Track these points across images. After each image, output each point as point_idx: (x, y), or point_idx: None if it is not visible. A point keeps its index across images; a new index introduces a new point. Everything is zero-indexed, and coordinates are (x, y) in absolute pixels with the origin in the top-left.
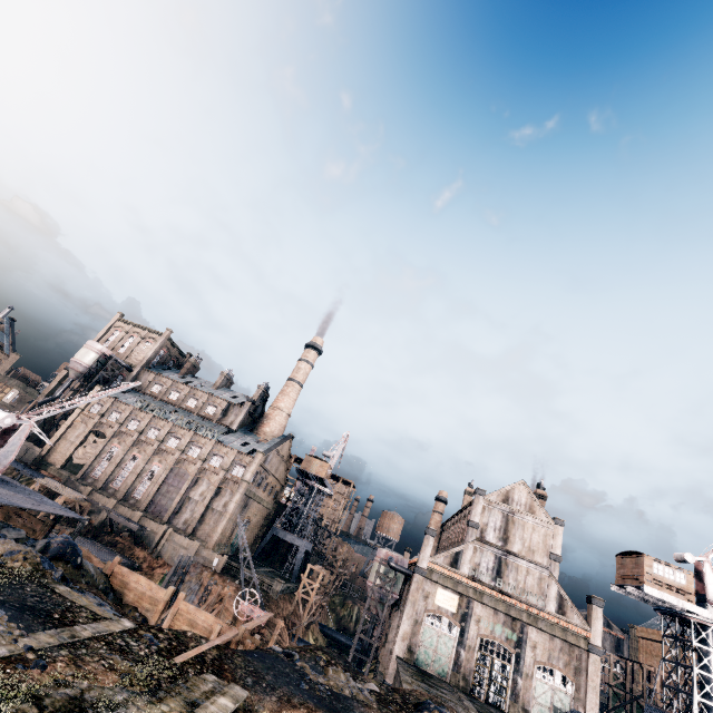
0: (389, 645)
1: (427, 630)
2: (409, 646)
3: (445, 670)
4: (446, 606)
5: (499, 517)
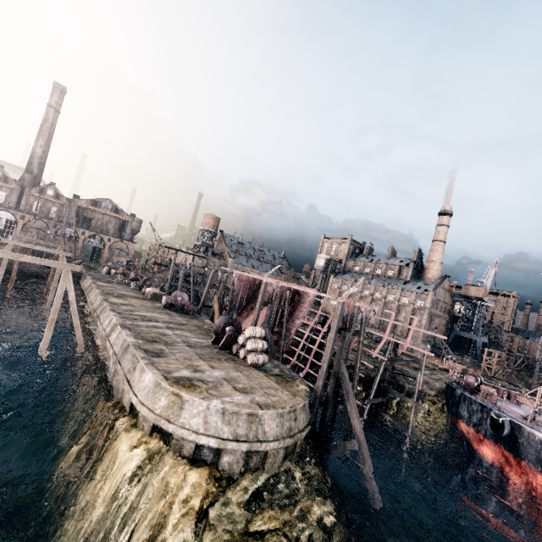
0: None
1: None
2: None
3: None
4: None
5: None
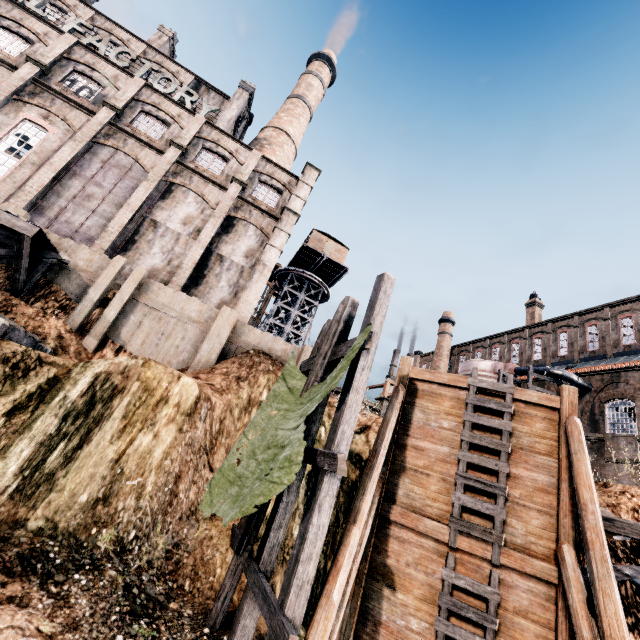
0: None
1: None
2: None
3: None
4: None
5: None
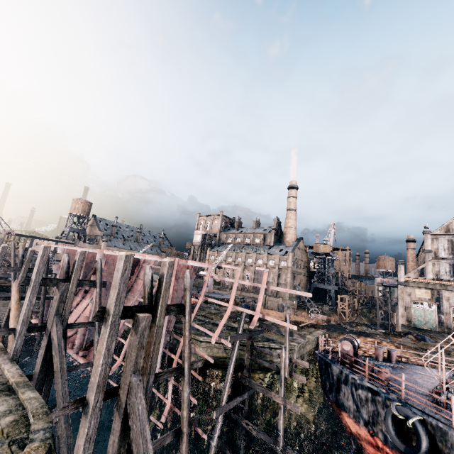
0: (397, 322)
1: (415, 310)
2: (407, 319)
3: (433, 326)
4: (423, 297)
5: (445, 242)
